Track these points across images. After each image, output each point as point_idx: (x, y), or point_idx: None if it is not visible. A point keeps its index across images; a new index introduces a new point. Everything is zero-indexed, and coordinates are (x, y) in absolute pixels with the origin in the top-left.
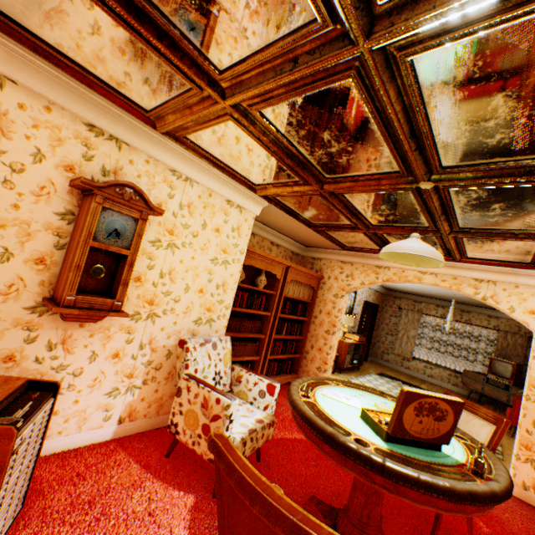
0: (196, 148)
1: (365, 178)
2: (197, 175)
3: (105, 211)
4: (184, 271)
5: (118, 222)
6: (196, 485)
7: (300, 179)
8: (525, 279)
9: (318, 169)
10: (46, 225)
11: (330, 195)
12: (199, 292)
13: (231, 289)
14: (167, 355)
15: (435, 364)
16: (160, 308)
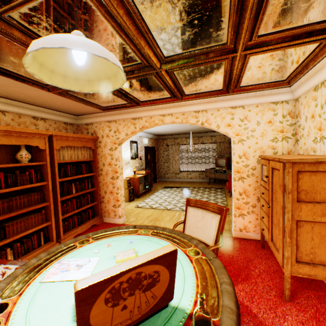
0: None
1: None
2: None
3: None
4: None
5: None
6: None
7: None
8: (222, 104)
9: None
10: None
11: None
12: None
13: None
14: None
15: (192, 171)
16: None
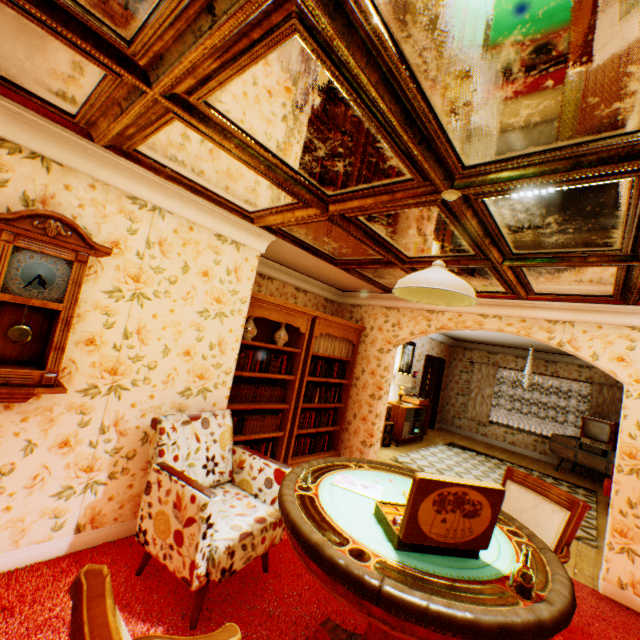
0: (156, 165)
1: (375, 192)
2: (169, 202)
3: (20, 251)
4: (160, 328)
5: (41, 267)
6: (170, 612)
7: (297, 199)
8: (609, 317)
9: (314, 183)
10: None
11: (341, 219)
12: (184, 354)
13: (232, 349)
14: (143, 439)
15: (518, 429)
16: (128, 377)
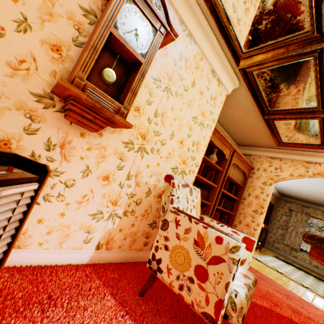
0: None
1: None
2: (197, 34)
3: (130, 3)
4: (172, 118)
5: (138, 24)
6: None
7: (311, 26)
8: None
9: None
10: (69, 13)
11: None
12: (179, 142)
13: (202, 150)
14: (147, 193)
15: None
16: (149, 145)
